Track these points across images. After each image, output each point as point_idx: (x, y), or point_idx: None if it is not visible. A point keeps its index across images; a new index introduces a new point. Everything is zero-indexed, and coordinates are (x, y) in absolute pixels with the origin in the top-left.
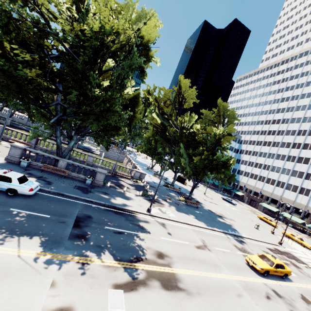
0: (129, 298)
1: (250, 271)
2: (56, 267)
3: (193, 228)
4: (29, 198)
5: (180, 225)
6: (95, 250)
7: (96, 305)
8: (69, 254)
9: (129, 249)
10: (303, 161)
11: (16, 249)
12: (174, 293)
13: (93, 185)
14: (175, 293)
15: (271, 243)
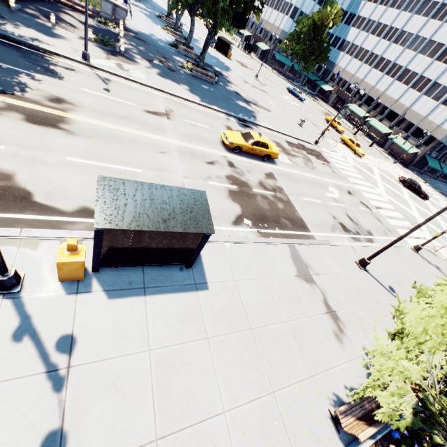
0: None
1: (217, 146)
2: None
3: (169, 97)
4: None
5: (145, 89)
6: None
7: None
8: None
9: None
10: None
11: None
12: (43, 128)
13: None
14: (43, 128)
15: (300, 140)
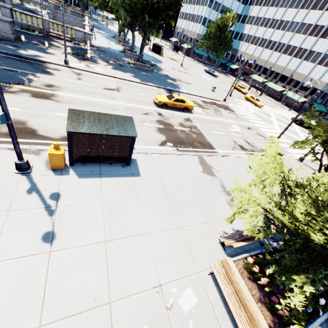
0: None
1: (150, 105)
2: None
3: (119, 80)
4: None
5: (103, 77)
6: None
7: None
8: None
9: (14, 79)
10: (321, 4)
11: None
12: (42, 100)
13: (1, 39)
14: (42, 100)
15: (212, 99)
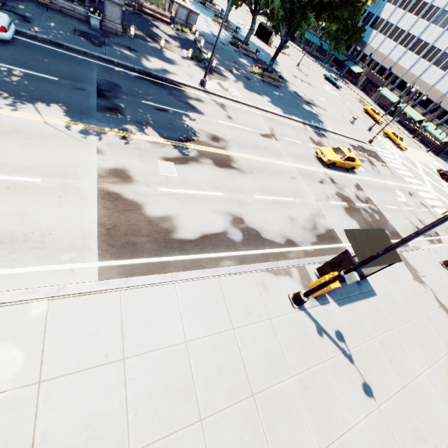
0: (180, 169)
1: (315, 162)
2: (96, 138)
3: (263, 114)
4: (10, 47)
5: (246, 109)
6: (135, 127)
7: (149, 171)
8: (105, 127)
9: (178, 129)
10: None
11: (38, 115)
12: (227, 170)
13: (104, 31)
14: (227, 170)
15: (359, 141)
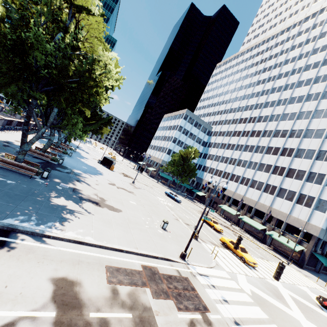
0: None
1: None
2: None
3: None
4: None
5: None
6: None
7: None
8: None
9: None
10: (273, 151)
11: None
12: None
13: None
14: None
15: (152, 255)
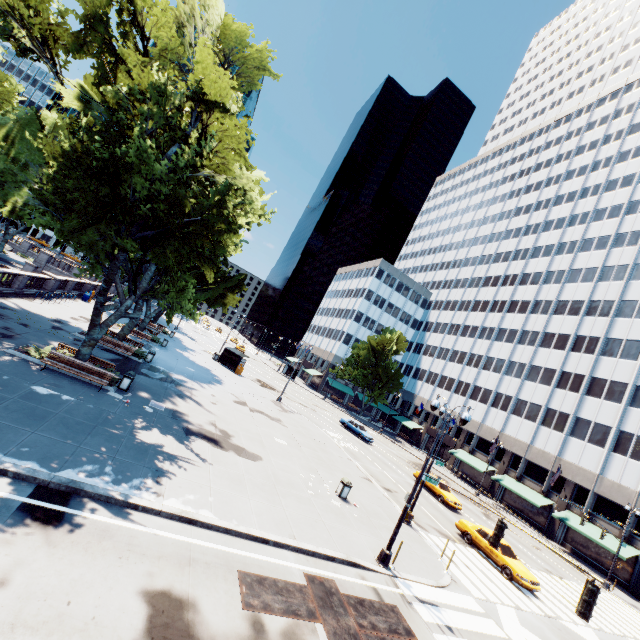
0: None
1: None
2: None
3: None
4: None
5: None
6: None
7: None
8: None
9: None
10: (555, 342)
11: None
12: None
13: None
14: None
15: (324, 554)
